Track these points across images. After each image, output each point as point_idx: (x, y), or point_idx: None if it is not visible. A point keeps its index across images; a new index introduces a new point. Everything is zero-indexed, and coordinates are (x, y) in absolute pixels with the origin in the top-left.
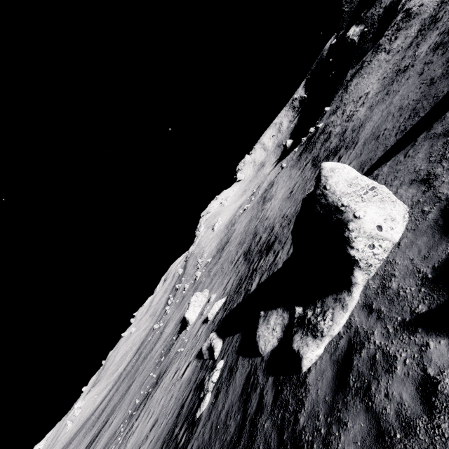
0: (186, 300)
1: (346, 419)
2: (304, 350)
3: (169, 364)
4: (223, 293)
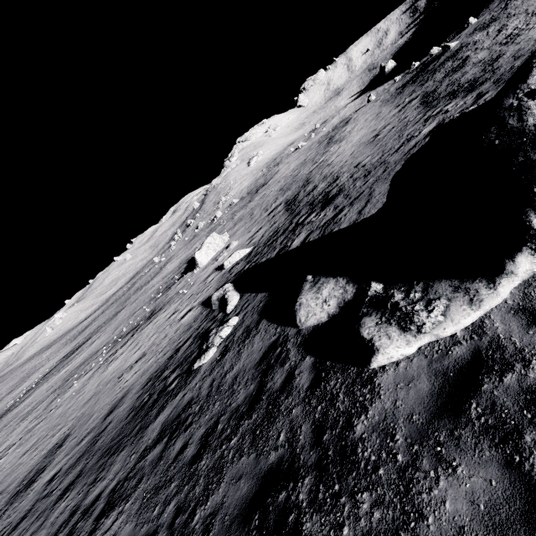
0: (198, 240)
1: (456, 461)
2: (382, 342)
3: (167, 303)
4: (248, 243)
